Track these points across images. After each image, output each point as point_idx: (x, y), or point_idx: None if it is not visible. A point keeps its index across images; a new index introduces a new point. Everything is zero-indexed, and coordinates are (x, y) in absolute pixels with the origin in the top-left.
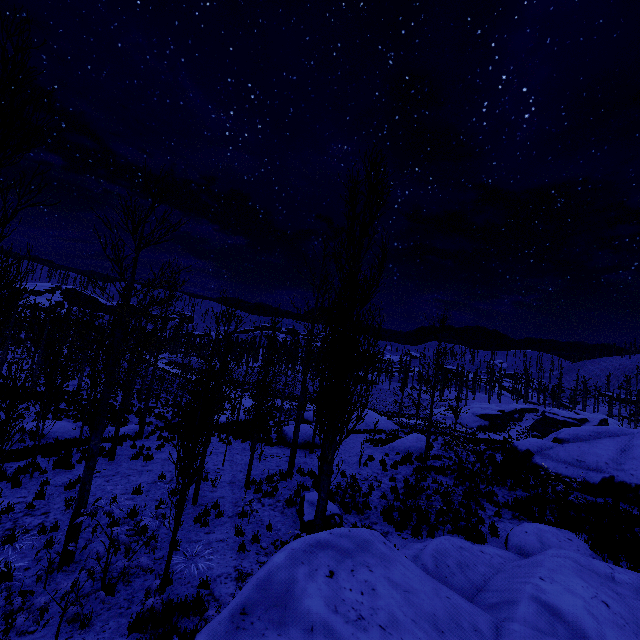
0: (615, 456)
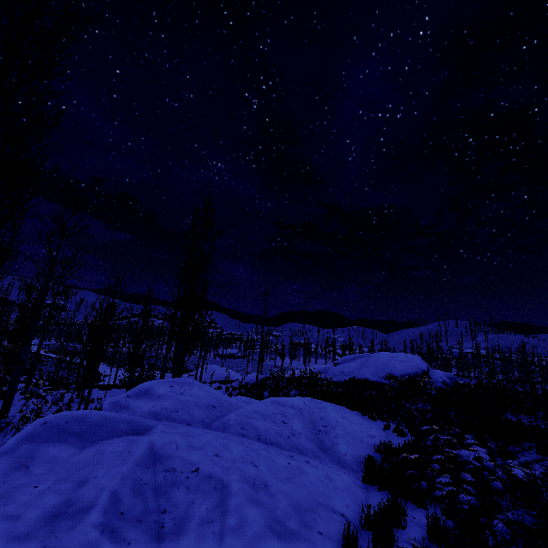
0: (358, 367)
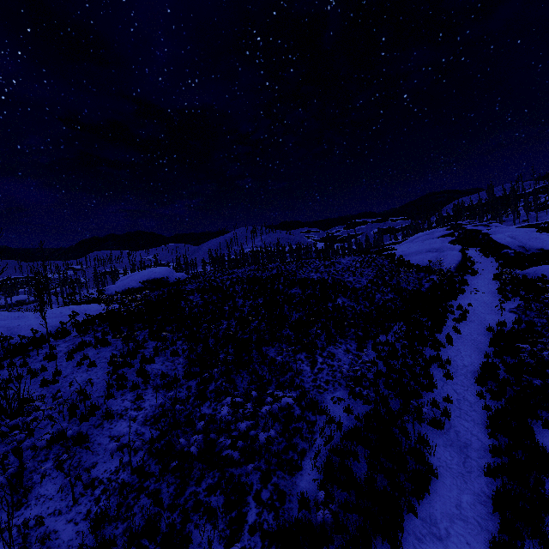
0: (129, 281)
